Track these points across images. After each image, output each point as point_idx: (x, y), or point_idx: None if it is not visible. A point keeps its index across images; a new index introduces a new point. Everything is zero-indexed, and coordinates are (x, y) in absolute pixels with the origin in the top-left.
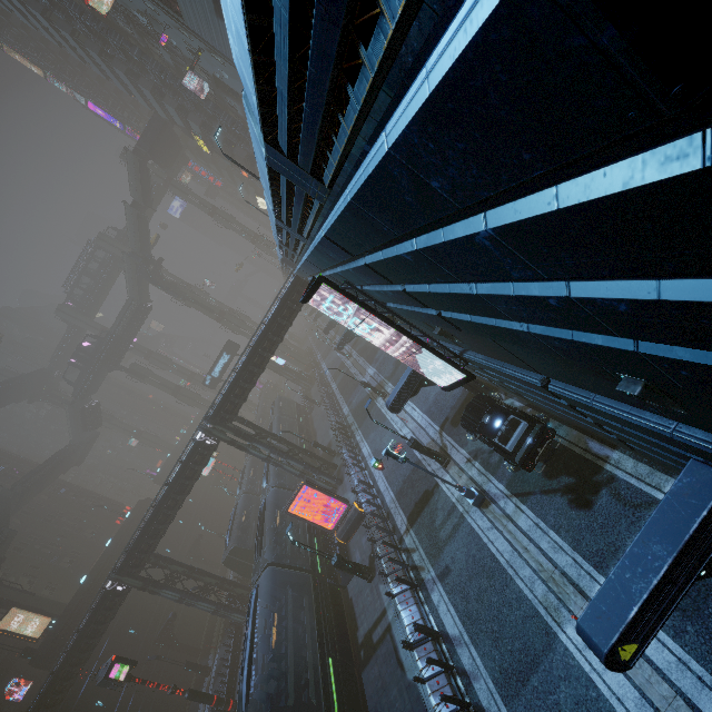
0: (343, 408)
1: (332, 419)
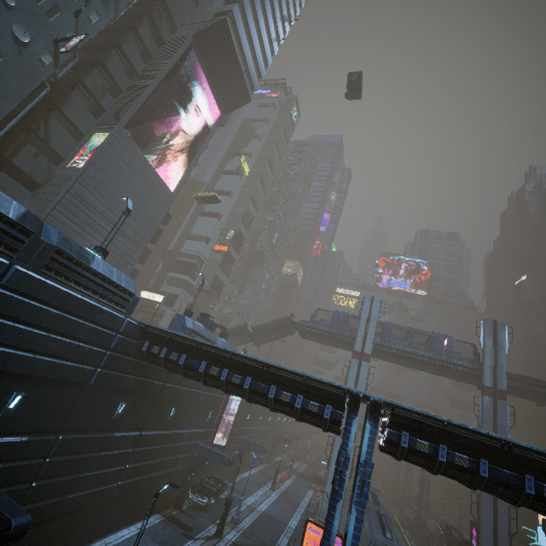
0: None
1: None
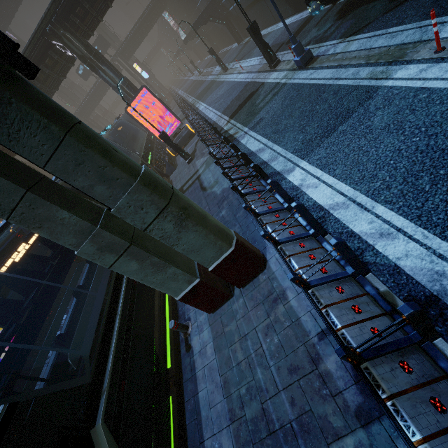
0: (189, 100)
1: (179, 104)
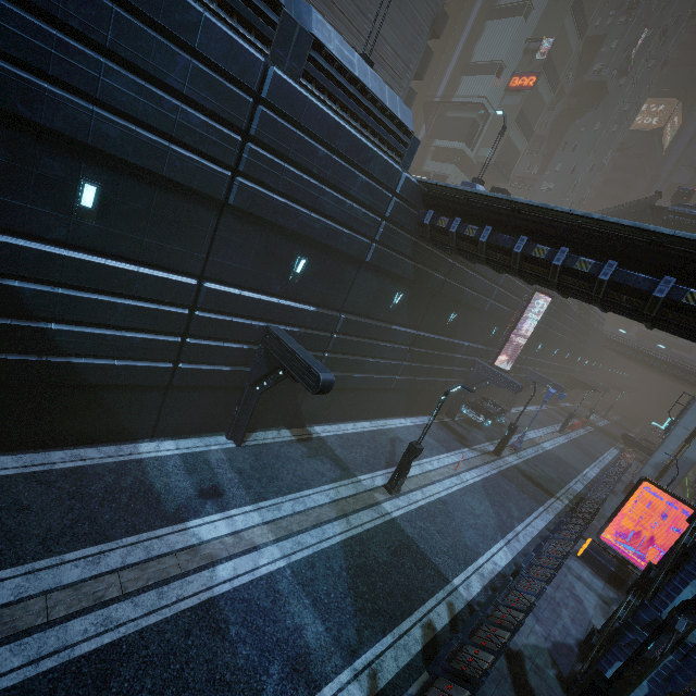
0: None
1: None
